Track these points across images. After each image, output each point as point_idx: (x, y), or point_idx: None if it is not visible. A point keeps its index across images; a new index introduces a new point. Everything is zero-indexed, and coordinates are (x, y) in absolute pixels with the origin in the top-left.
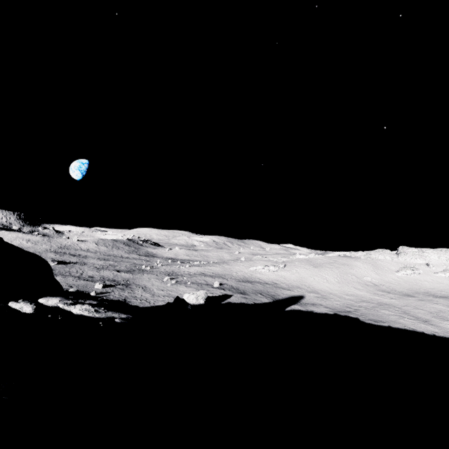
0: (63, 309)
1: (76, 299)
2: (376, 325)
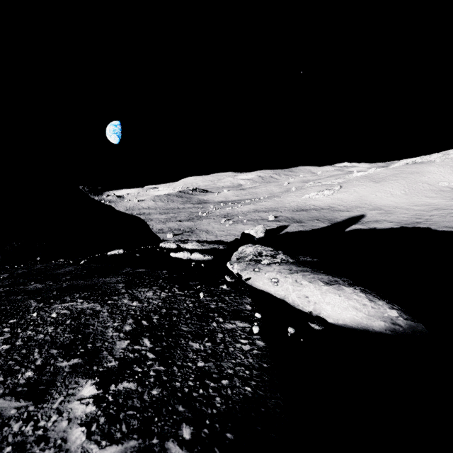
0: (173, 250)
1: (182, 241)
2: (451, 231)
